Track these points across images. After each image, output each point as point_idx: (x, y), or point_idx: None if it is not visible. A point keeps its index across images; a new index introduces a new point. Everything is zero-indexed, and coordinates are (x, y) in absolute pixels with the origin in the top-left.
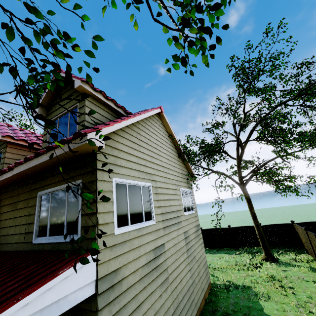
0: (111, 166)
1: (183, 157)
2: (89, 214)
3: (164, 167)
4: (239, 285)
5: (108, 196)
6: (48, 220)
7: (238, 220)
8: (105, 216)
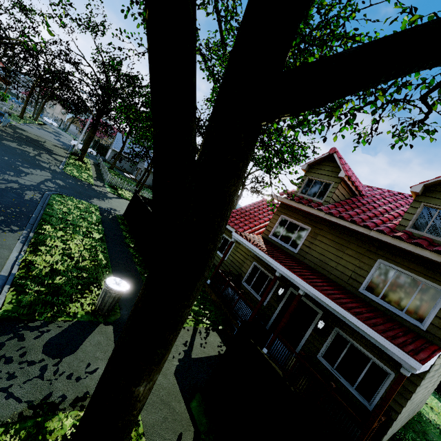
0: None
1: None
2: None
3: None
4: None
5: None
6: (382, 287)
7: None
8: None
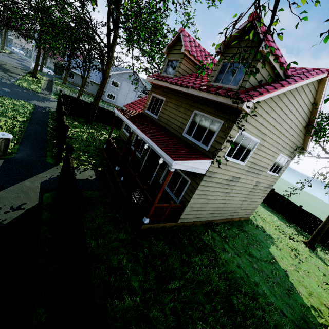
0: (244, 121)
1: (310, 129)
2: (218, 142)
3: (280, 132)
4: (267, 233)
5: (232, 138)
6: (194, 129)
7: (321, 212)
8: (224, 148)
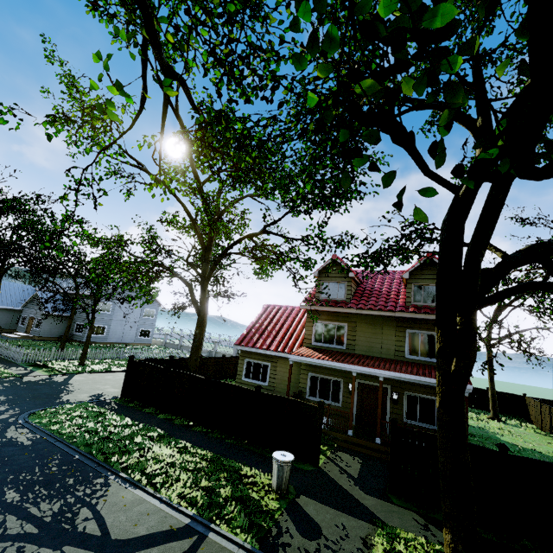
0: None
1: None
2: None
3: None
4: (474, 426)
5: None
6: (417, 348)
7: None
8: None
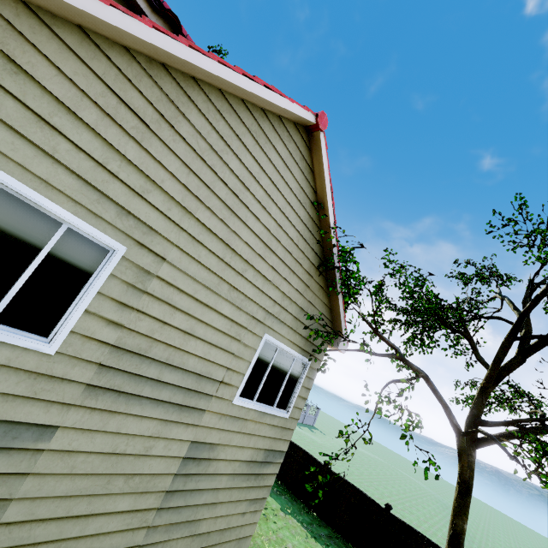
0: None
1: (333, 276)
2: None
3: (232, 251)
4: None
5: None
6: None
7: (438, 506)
8: None
